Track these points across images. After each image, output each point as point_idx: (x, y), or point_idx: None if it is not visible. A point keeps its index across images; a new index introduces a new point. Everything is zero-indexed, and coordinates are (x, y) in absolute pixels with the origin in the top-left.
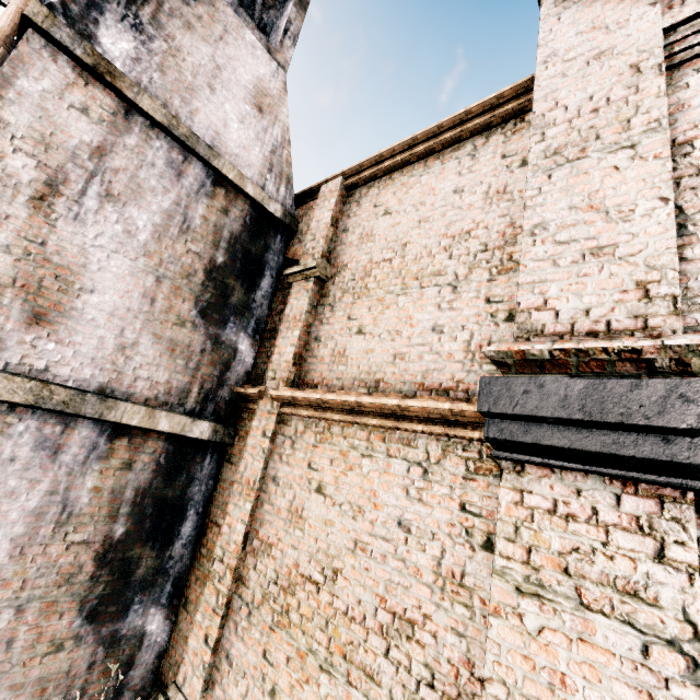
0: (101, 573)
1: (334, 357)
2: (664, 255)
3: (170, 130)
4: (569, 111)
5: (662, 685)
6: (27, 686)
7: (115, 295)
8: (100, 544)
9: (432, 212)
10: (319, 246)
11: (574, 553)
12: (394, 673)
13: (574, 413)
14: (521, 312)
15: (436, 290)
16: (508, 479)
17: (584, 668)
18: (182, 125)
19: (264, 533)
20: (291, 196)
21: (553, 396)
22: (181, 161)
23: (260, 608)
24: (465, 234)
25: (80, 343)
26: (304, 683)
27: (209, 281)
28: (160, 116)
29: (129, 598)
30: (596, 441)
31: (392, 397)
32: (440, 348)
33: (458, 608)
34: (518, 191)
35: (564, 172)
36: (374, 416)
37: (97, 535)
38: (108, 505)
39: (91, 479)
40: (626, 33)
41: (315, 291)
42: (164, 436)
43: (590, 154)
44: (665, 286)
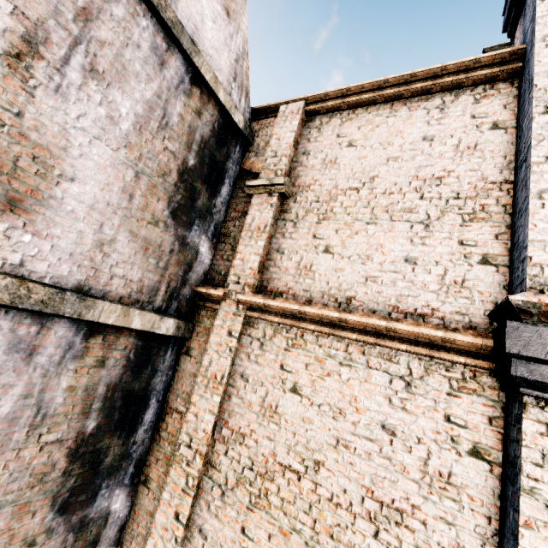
0: (72, 467)
1: (299, 270)
2: None
3: (158, 10)
4: None
5: None
6: None
7: (95, 187)
8: (72, 440)
9: (401, 153)
10: (282, 164)
11: None
12: None
13: None
14: (533, 266)
15: (408, 225)
16: (531, 412)
17: None
18: (169, 8)
19: (234, 423)
20: (248, 109)
21: None
22: (164, 49)
23: (235, 490)
24: (436, 180)
25: (58, 237)
26: None
27: (181, 182)
28: None
29: (97, 485)
30: None
31: (374, 317)
32: (413, 277)
33: (446, 502)
34: (489, 151)
35: None
36: (352, 330)
37: (70, 432)
38: (82, 403)
39: (66, 379)
40: None
41: (277, 206)
42: (134, 333)
43: None
44: None
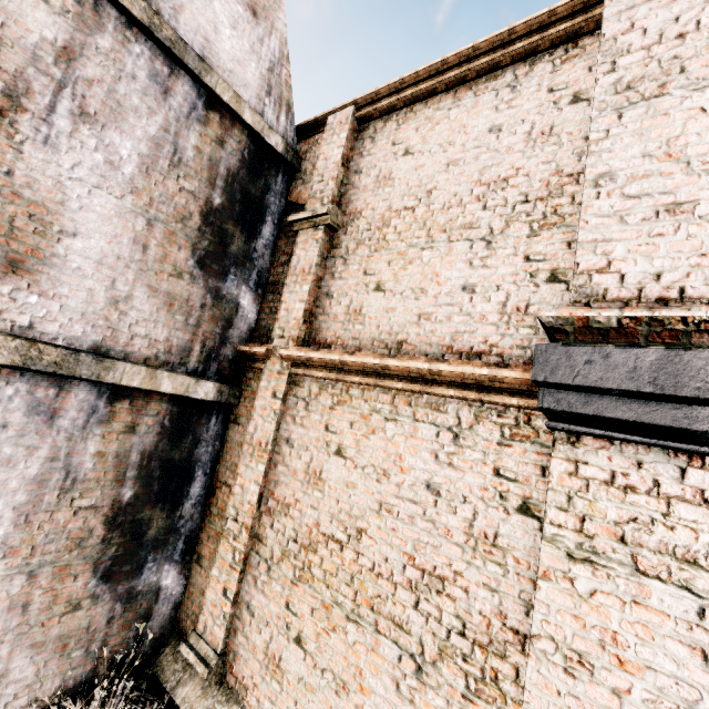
0: (112, 536)
1: (349, 315)
2: None
3: (151, 31)
4: (648, 34)
5: None
6: (48, 643)
7: (101, 240)
8: (108, 508)
9: (463, 154)
10: (329, 189)
11: (632, 523)
12: (424, 623)
13: (644, 386)
14: (579, 274)
15: (468, 245)
16: (561, 450)
17: (637, 627)
18: (165, 25)
19: (279, 493)
20: (292, 127)
21: (621, 367)
22: (166, 74)
23: (280, 564)
24: (502, 182)
25: (66, 296)
26: (331, 631)
27: (206, 226)
28: (138, 10)
29: (142, 558)
30: (666, 415)
31: (420, 360)
32: (471, 309)
33: (491, 566)
34: (567, 134)
35: (639, 112)
36: (399, 379)
37: (105, 499)
38: (114, 470)
39: (93, 444)
40: None
41: (325, 241)
42: (167, 398)
43: (671, 91)
44: None
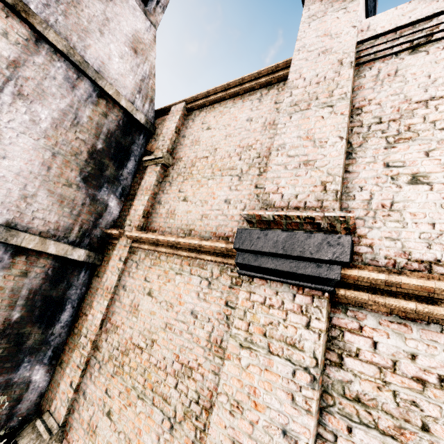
0: (1, 342)
1: (168, 214)
2: (336, 168)
3: (68, 56)
4: (306, 81)
5: (298, 390)
6: None
7: (21, 162)
8: (1, 323)
9: (233, 131)
10: (166, 144)
11: (270, 325)
12: (178, 397)
13: (279, 250)
14: (265, 193)
15: (230, 178)
16: (244, 286)
17: (265, 384)
18: (77, 54)
19: (114, 319)
20: (152, 110)
21: (271, 240)
22: (75, 78)
23: (107, 364)
24: (249, 146)
25: None
26: (128, 406)
27: (91, 159)
28: (61, 46)
29: (21, 359)
30: (287, 265)
31: (196, 239)
32: (227, 212)
33: (217, 359)
34: None
35: (298, 116)
36: (185, 250)
37: None
38: (9, 299)
39: None
40: (339, 41)
41: (161, 172)
42: (52, 257)
43: (311, 107)
44: (334, 184)
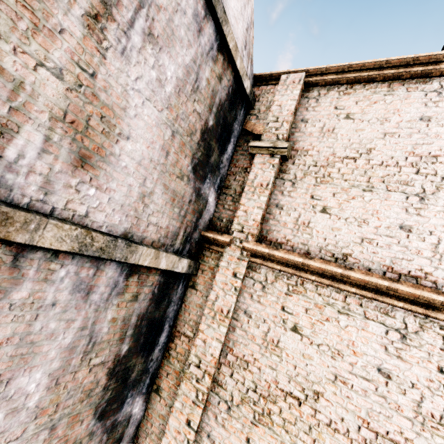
0: (110, 383)
1: (298, 225)
2: None
3: None
4: None
5: None
6: None
7: (143, 145)
8: (111, 361)
9: (398, 130)
10: (284, 129)
11: None
12: None
13: None
14: None
15: (404, 196)
16: None
17: None
18: None
19: (238, 351)
20: (252, 75)
21: None
22: (202, 16)
23: (240, 407)
24: (432, 158)
25: (114, 190)
26: None
27: (202, 141)
28: None
29: (125, 395)
30: None
31: (374, 276)
32: (408, 243)
33: (438, 439)
34: None
35: None
36: (351, 284)
37: (110, 355)
38: (120, 331)
39: (110, 312)
40: None
41: (278, 166)
42: (159, 272)
43: None
44: None
